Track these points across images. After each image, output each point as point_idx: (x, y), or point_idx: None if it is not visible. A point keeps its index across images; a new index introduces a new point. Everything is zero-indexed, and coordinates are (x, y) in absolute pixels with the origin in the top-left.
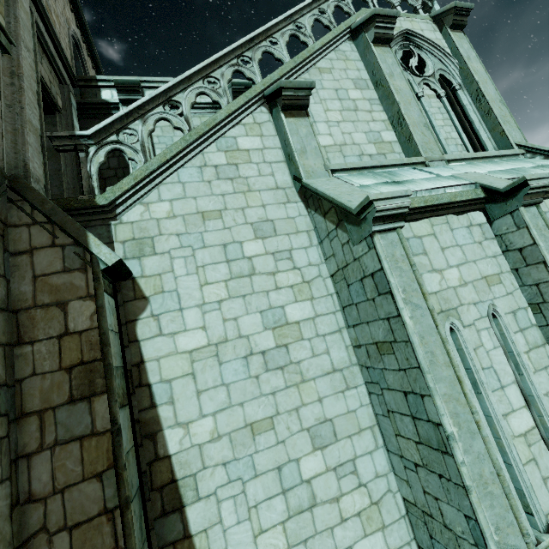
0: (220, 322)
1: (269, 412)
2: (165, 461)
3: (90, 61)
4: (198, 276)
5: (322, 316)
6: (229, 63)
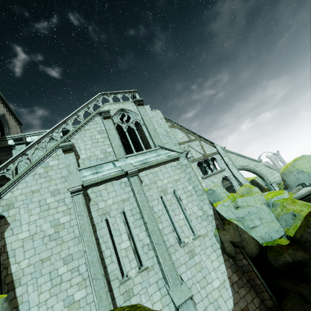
0: (35, 227)
1: (49, 254)
2: (10, 275)
3: (11, 116)
4: (28, 213)
5: (73, 219)
6: (48, 135)
